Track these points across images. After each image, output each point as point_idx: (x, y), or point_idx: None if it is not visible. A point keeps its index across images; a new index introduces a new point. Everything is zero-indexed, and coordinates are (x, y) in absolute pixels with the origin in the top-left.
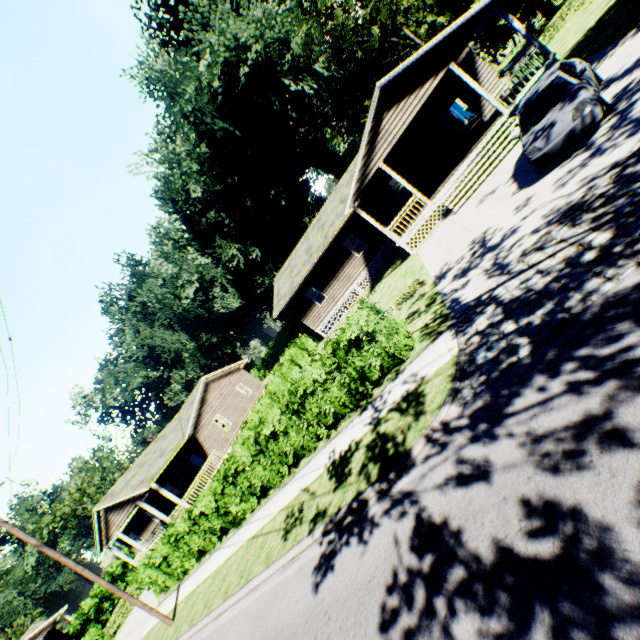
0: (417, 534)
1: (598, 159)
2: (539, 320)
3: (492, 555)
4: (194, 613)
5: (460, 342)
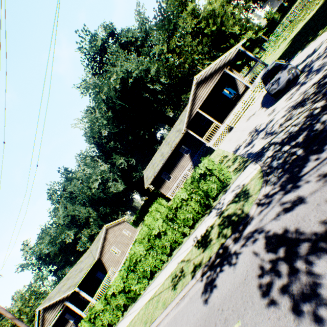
0: (268, 244)
1: (304, 86)
2: (302, 139)
3: (322, 228)
4: None
5: (260, 164)
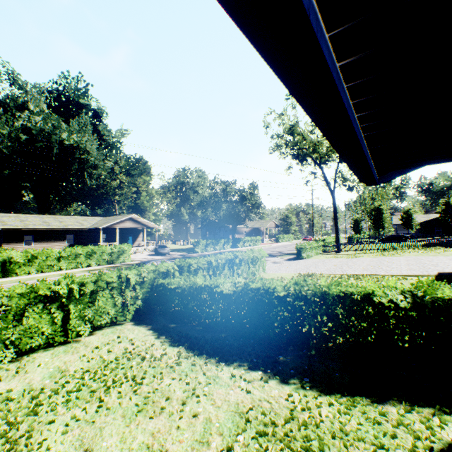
0: None
1: (169, 257)
2: None
3: None
4: None
5: None
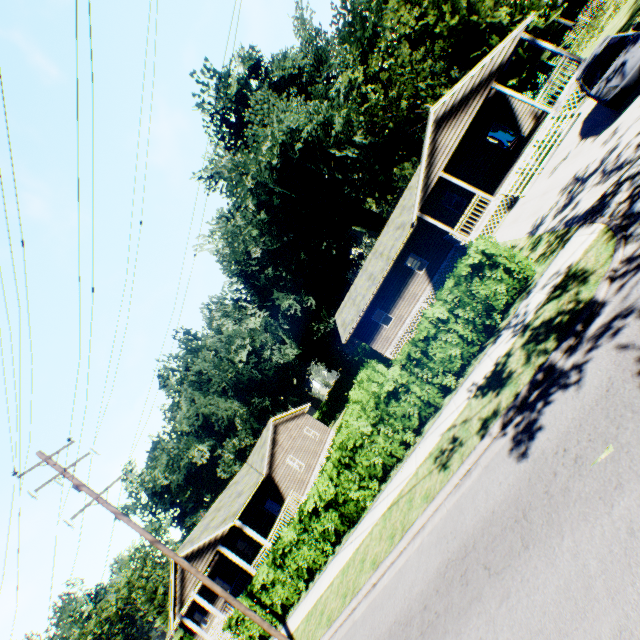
0: None
1: None
2: None
3: None
4: (329, 614)
5: (602, 220)
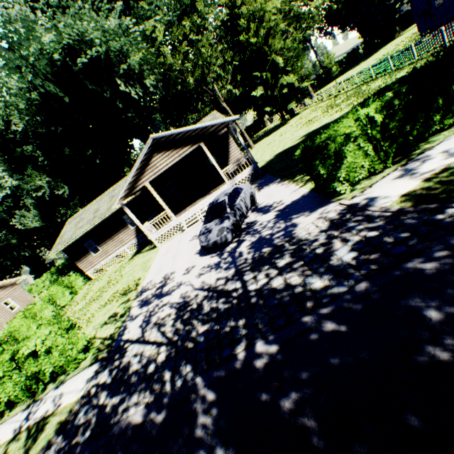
0: None
1: (214, 272)
2: (109, 408)
3: None
4: None
5: (89, 386)
